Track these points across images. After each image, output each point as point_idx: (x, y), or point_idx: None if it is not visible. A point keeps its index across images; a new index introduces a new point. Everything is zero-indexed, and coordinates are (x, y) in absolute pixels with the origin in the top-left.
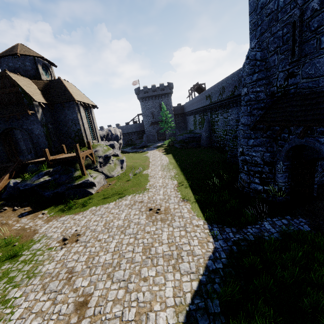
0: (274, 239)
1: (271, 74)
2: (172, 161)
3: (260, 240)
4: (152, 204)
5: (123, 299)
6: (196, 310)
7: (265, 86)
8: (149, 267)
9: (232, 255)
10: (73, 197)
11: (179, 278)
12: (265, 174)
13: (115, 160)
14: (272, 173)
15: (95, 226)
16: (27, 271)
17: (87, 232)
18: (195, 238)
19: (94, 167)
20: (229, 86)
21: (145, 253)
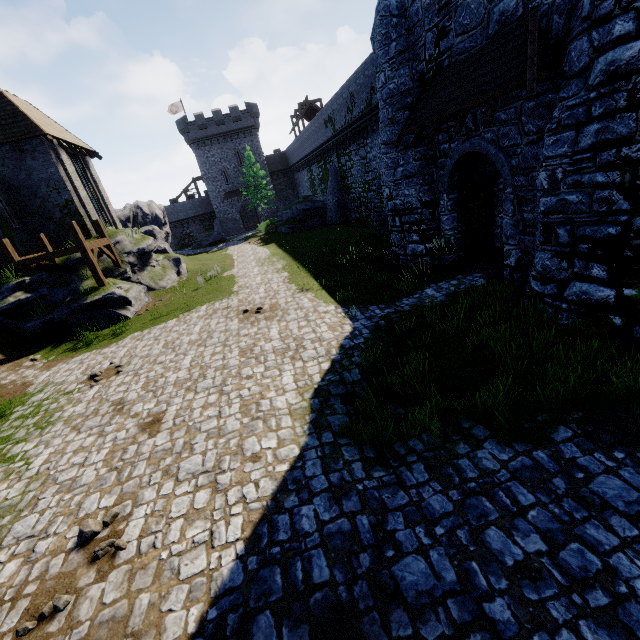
0: (437, 303)
1: (415, 40)
2: (277, 252)
3: (420, 308)
4: (247, 306)
5: (218, 402)
6: (328, 384)
7: (409, 64)
8: (254, 366)
9: (379, 329)
10: (90, 328)
11: (302, 365)
12: (425, 224)
13: (161, 259)
14: (436, 220)
15: (148, 351)
16: (33, 424)
17: (135, 360)
18: (323, 325)
19: (121, 273)
20: (362, 91)
21: (244, 356)
